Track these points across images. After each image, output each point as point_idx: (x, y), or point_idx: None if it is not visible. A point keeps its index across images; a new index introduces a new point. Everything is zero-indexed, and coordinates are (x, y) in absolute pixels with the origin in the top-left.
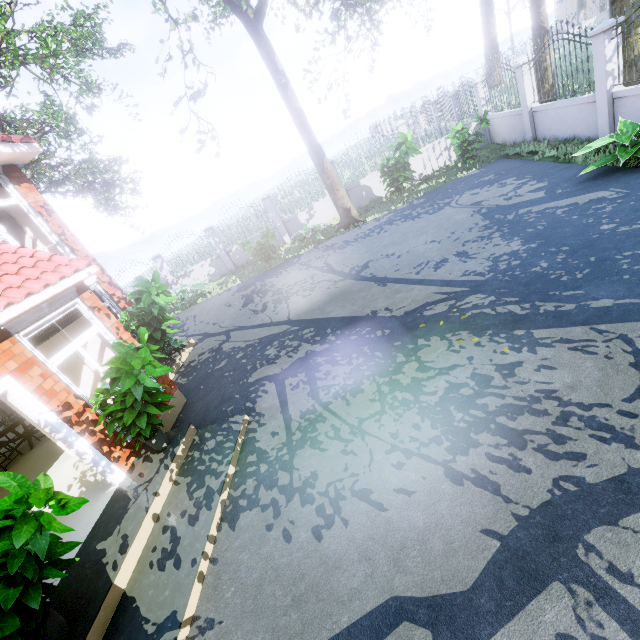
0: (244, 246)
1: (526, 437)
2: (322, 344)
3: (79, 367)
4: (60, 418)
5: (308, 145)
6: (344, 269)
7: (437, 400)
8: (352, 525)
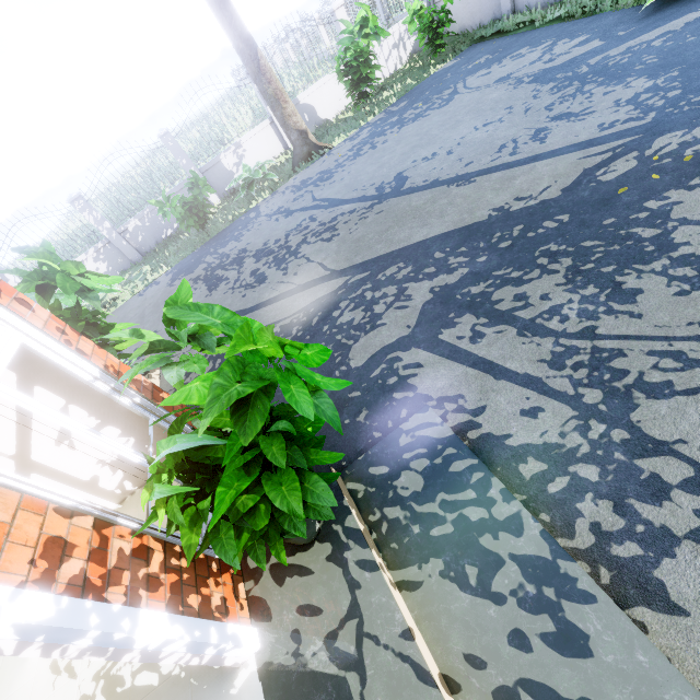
0: (163, 207)
1: None
2: (451, 272)
3: None
4: (56, 594)
5: (228, 25)
6: (364, 193)
7: None
8: None
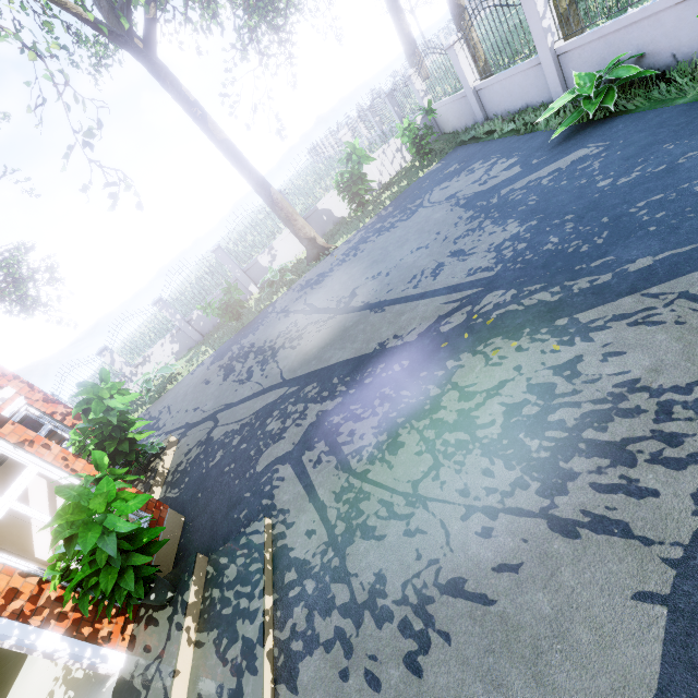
0: (206, 309)
1: (630, 448)
2: (333, 399)
3: (25, 524)
4: (4, 616)
5: (248, 178)
6: (329, 305)
7: (499, 431)
8: (456, 638)
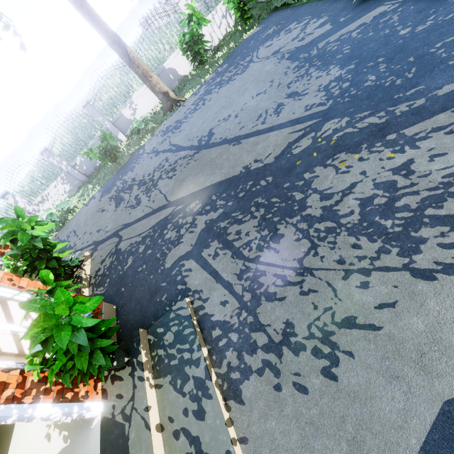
0: (88, 155)
1: None
2: (215, 211)
3: None
4: (1, 404)
5: (106, 37)
6: (192, 143)
7: (359, 217)
8: (358, 354)
